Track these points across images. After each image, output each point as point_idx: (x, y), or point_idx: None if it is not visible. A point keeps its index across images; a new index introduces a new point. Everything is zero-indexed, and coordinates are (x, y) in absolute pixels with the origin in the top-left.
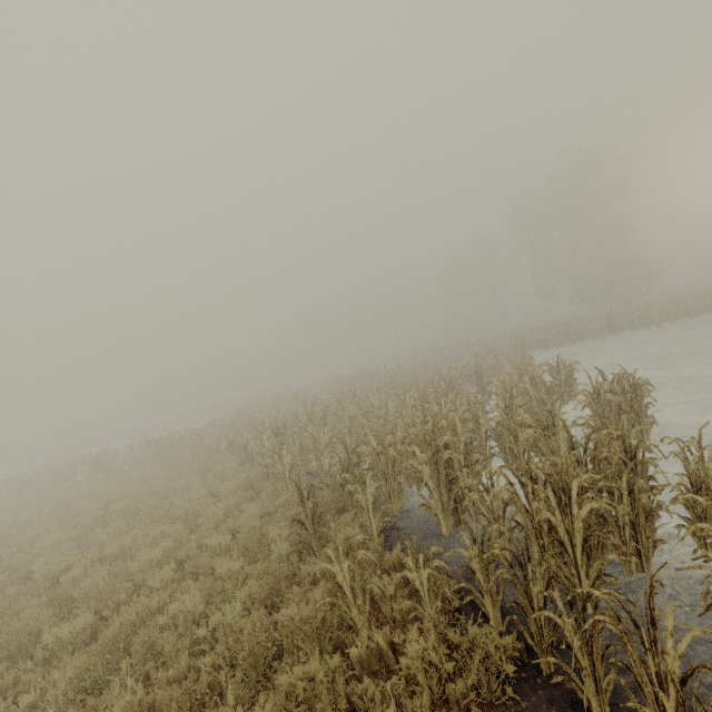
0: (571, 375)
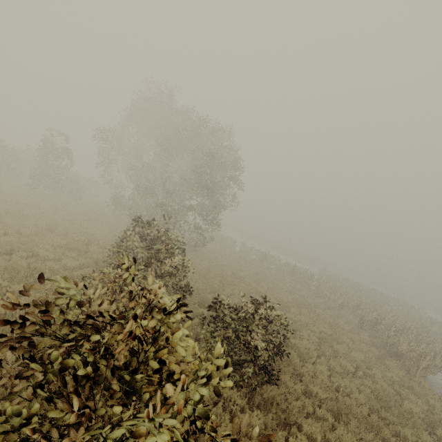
0: None
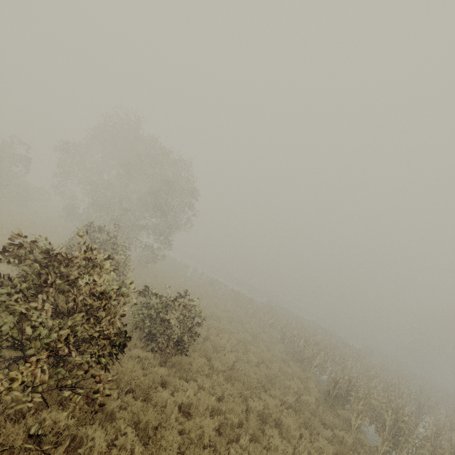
0: None
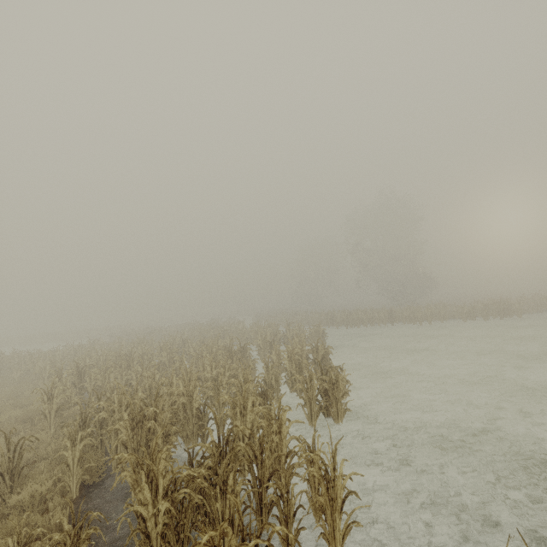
0: (327, 356)
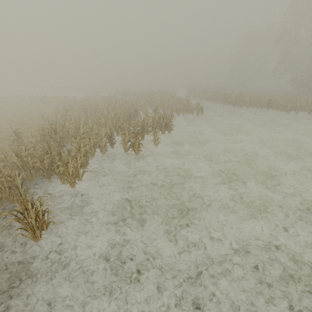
0: (170, 123)
